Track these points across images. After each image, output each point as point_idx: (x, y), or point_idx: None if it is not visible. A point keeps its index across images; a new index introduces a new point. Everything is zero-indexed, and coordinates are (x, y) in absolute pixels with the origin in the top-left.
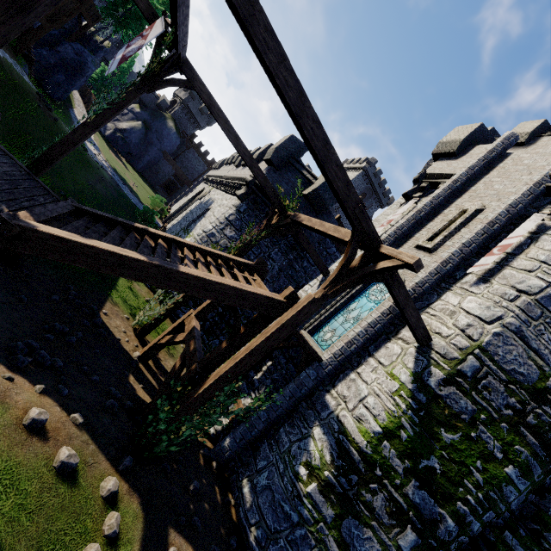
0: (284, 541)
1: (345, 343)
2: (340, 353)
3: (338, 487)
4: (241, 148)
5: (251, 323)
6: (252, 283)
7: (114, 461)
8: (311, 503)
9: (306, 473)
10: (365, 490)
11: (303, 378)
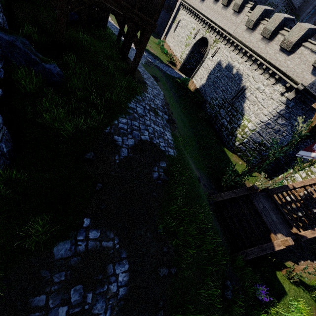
0: None
1: None
2: None
3: None
4: None
5: None
6: None
7: None
8: None
9: None
10: None
11: None
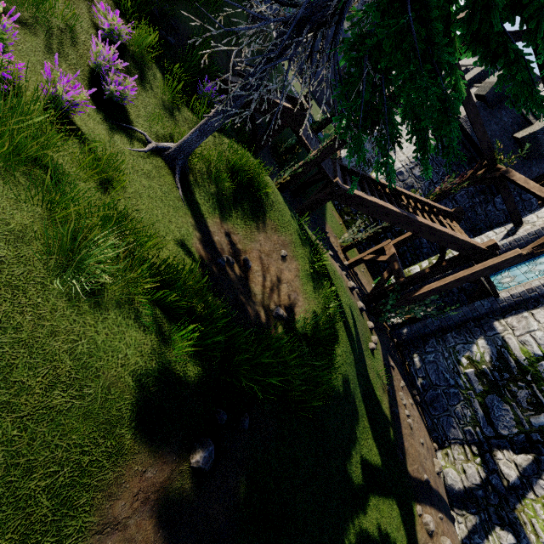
0: (441, 391)
1: (527, 289)
2: (518, 295)
3: (491, 376)
4: (469, 106)
5: (452, 260)
6: (456, 230)
7: (367, 316)
8: (466, 378)
9: (467, 362)
10: (513, 384)
11: (477, 306)
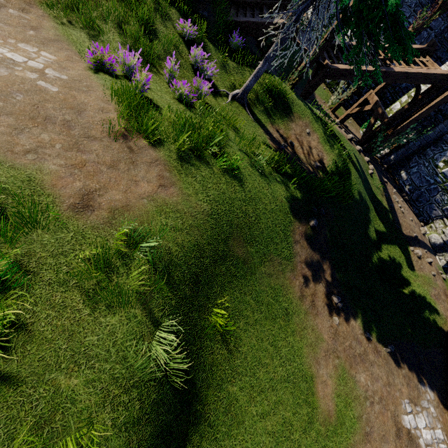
0: (423, 190)
1: None
2: None
3: None
4: None
5: (427, 92)
6: (428, 65)
7: (363, 154)
8: (443, 176)
9: (443, 165)
10: None
11: None
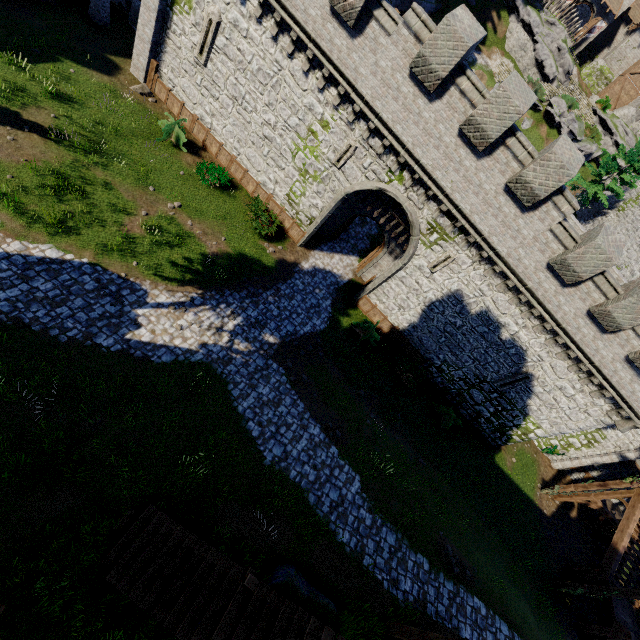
0: None
1: None
2: None
3: None
4: None
5: None
6: None
7: None
8: None
9: None
10: None
11: None
